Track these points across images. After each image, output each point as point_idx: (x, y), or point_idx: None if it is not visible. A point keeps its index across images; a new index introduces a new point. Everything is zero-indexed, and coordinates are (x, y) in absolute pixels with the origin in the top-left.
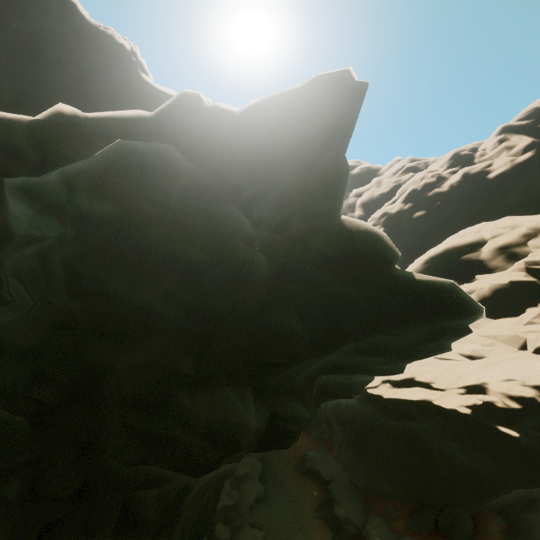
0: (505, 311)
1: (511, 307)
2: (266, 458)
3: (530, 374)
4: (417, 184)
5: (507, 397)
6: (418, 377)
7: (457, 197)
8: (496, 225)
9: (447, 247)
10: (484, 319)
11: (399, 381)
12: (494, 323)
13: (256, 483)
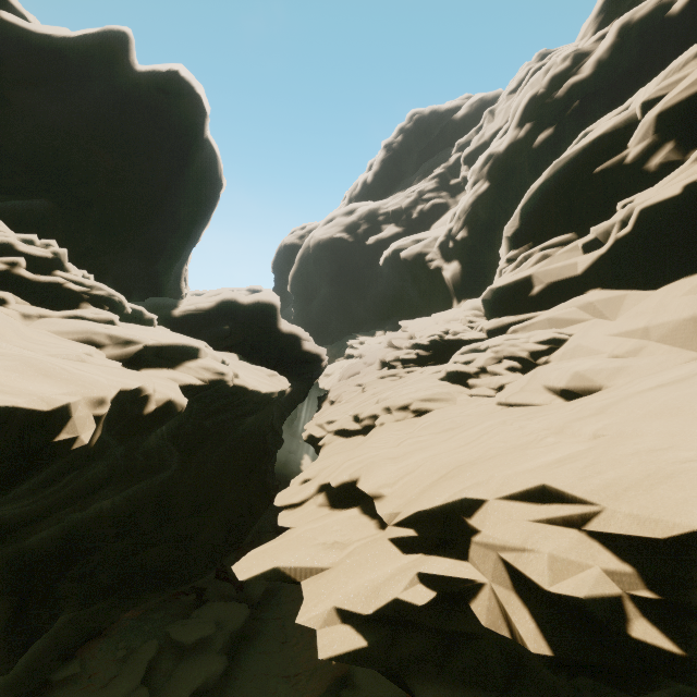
0: (681, 265)
1: (695, 250)
2: (280, 592)
3: (643, 465)
4: (538, 84)
5: (515, 589)
6: (361, 480)
7: (612, 80)
8: (662, 74)
9: (562, 165)
10: (630, 294)
11: (338, 489)
12: (649, 299)
13: (210, 660)
